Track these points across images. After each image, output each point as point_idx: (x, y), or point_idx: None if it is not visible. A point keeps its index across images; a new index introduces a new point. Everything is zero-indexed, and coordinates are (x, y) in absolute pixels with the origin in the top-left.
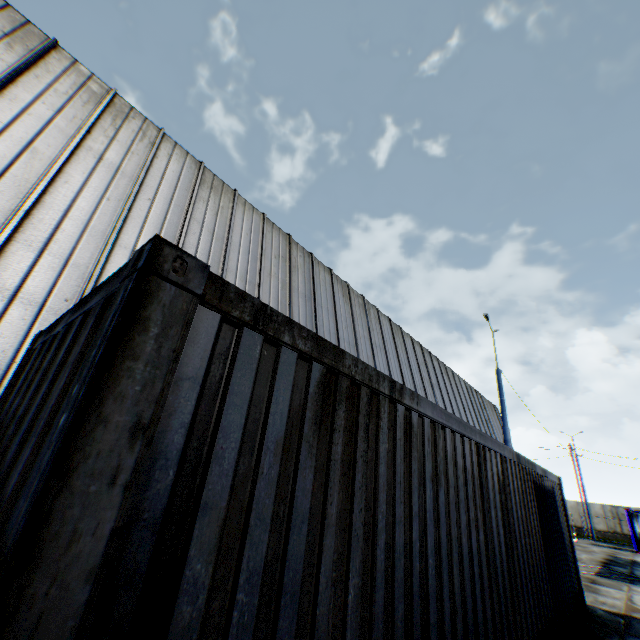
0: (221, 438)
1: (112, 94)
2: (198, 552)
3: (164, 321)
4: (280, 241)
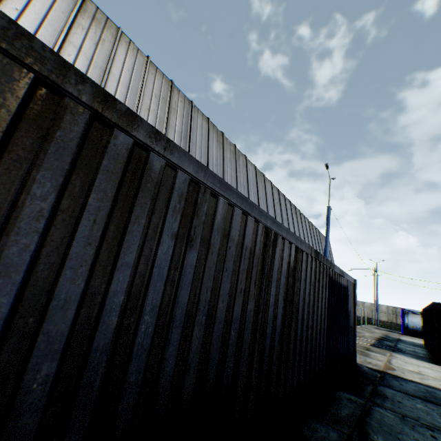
0: None
1: None
2: None
3: None
4: (162, 85)
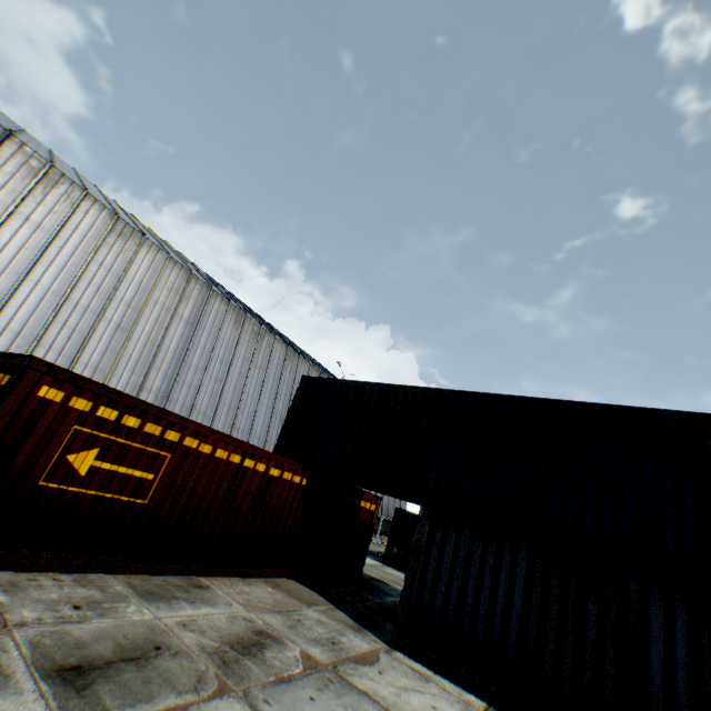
0: None
1: (48, 168)
2: None
3: None
4: (179, 276)
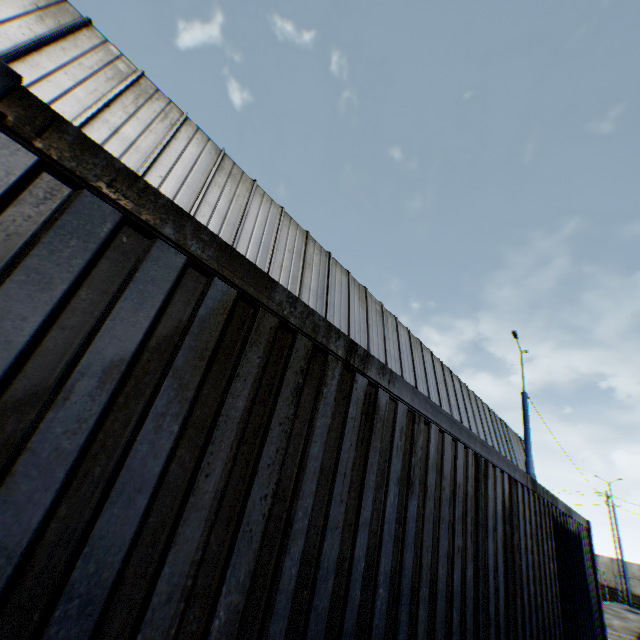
0: None
1: (138, 74)
2: None
3: None
4: (296, 236)
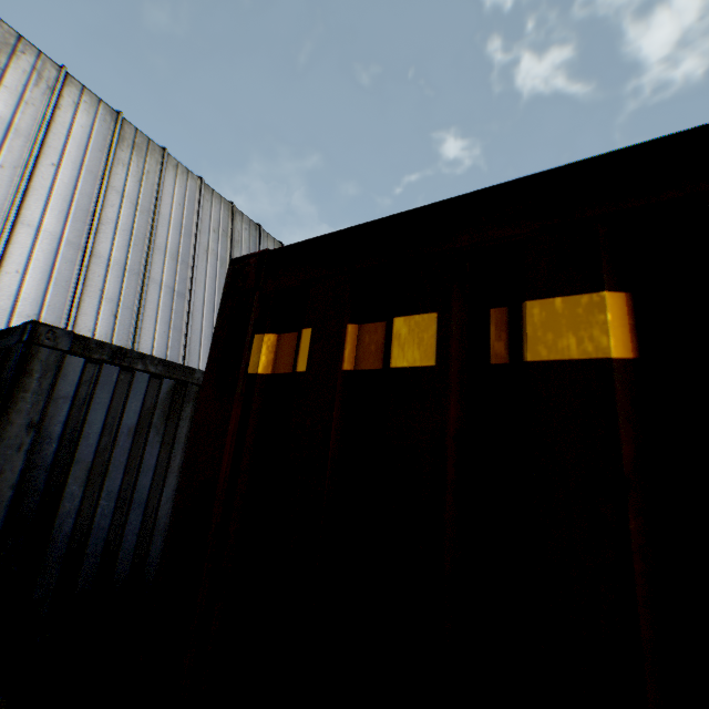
0: (88, 428)
1: None
2: (75, 482)
3: (44, 370)
4: (221, 212)
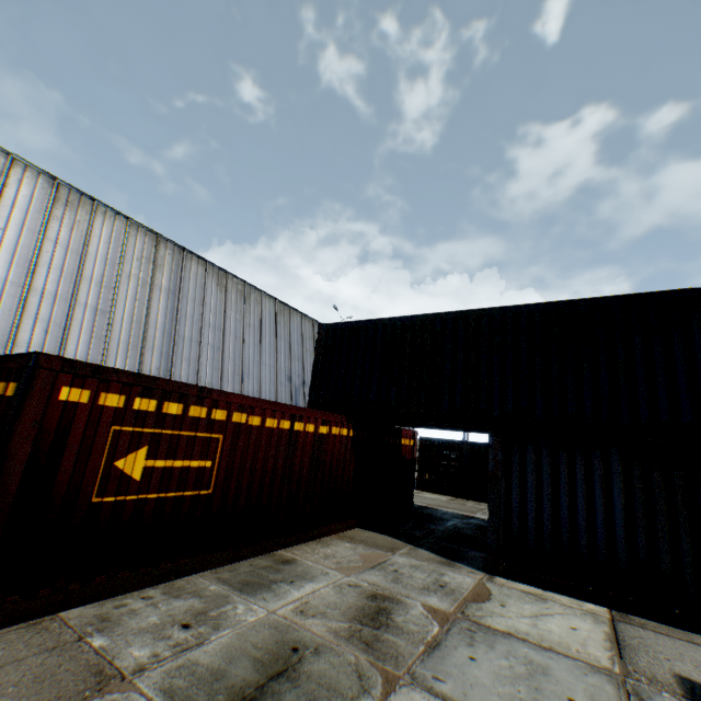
0: None
1: None
2: None
3: None
4: (146, 243)
